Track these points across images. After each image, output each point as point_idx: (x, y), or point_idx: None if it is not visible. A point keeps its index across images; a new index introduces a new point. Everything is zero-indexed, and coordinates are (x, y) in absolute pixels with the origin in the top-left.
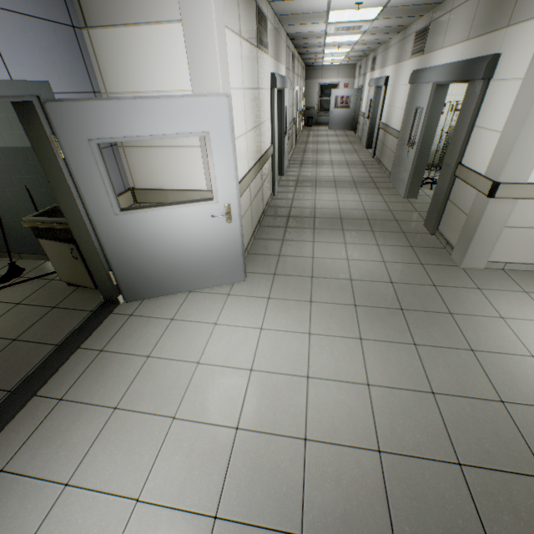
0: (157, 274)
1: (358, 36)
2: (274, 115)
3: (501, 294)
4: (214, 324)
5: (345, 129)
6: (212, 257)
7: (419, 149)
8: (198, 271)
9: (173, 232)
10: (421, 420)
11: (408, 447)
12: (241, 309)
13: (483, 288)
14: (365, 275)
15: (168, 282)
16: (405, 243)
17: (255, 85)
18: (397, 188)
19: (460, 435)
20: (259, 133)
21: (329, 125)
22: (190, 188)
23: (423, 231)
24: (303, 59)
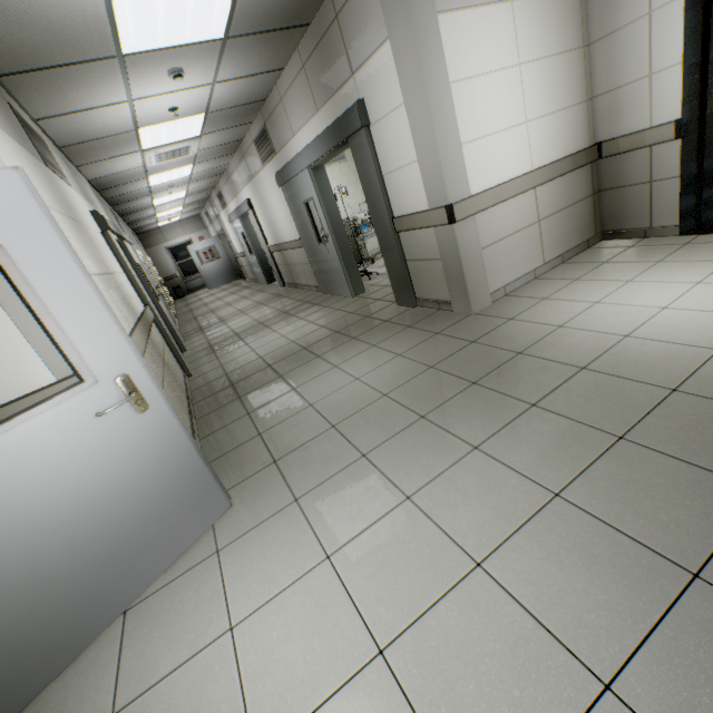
0: (6, 639)
1: (189, 167)
2: (127, 266)
3: (532, 312)
4: (230, 632)
5: (230, 281)
6: (141, 501)
7: (336, 239)
8: (124, 552)
9: (6, 503)
10: (660, 479)
11: (705, 529)
12: (263, 556)
13: (513, 316)
14: (396, 379)
15: (51, 634)
16: (400, 327)
17: (72, 215)
18: (338, 294)
19: (710, 457)
20: (116, 285)
21: (208, 284)
22: (13, 399)
23: (404, 309)
24: (129, 224)
